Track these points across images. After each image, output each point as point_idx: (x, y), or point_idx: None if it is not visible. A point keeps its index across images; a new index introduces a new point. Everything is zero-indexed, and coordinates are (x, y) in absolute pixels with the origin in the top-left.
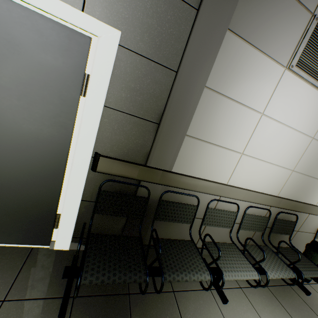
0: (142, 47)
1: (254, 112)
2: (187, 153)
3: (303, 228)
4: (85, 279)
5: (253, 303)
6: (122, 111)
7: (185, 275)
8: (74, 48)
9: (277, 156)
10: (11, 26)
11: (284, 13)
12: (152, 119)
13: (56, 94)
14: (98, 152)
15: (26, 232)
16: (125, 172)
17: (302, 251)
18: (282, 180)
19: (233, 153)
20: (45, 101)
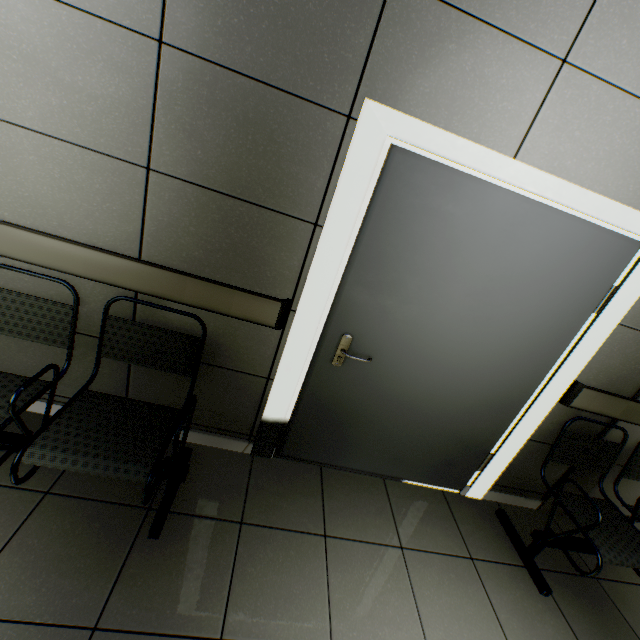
0: None
1: None
2: None
3: None
4: (603, 557)
5: None
6: (634, 328)
7: None
8: (614, 258)
9: None
10: (554, 241)
11: None
12: None
13: (564, 312)
14: (575, 379)
15: (444, 471)
16: (605, 408)
17: None
18: None
19: None
20: (547, 321)
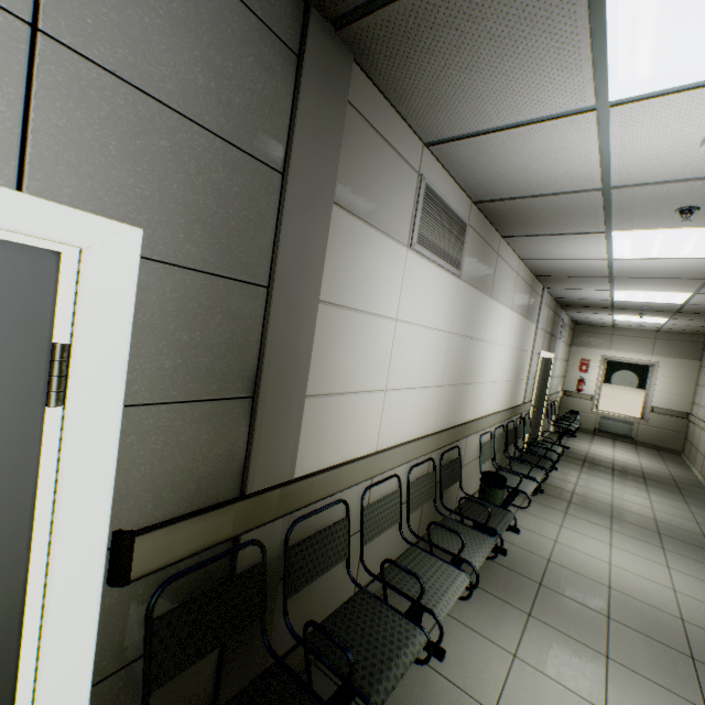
0: (193, 252)
1: (386, 320)
2: (312, 428)
3: (466, 459)
4: None
5: (469, 623)
6: (170, 401)
7: (396, 667)
8: (7, 288)
9: (423, 373)
10: None
11: (392, 173)
12: (239, 391)
13: None
14: (120, 528)
15: None
16: (205, 536)
17: (472, 491)
18: (434, 405)
19: (374, 395)
20: None
